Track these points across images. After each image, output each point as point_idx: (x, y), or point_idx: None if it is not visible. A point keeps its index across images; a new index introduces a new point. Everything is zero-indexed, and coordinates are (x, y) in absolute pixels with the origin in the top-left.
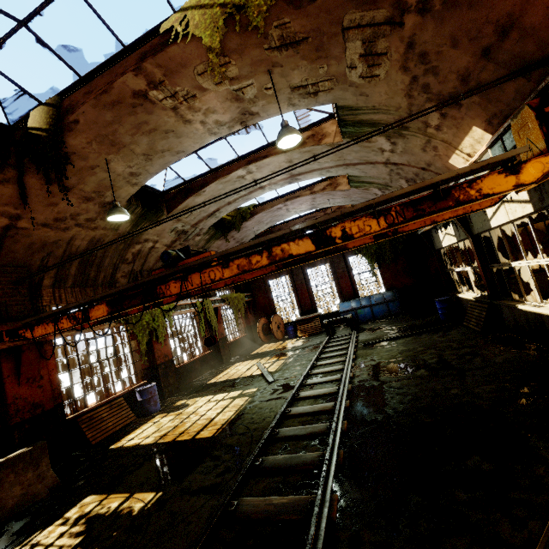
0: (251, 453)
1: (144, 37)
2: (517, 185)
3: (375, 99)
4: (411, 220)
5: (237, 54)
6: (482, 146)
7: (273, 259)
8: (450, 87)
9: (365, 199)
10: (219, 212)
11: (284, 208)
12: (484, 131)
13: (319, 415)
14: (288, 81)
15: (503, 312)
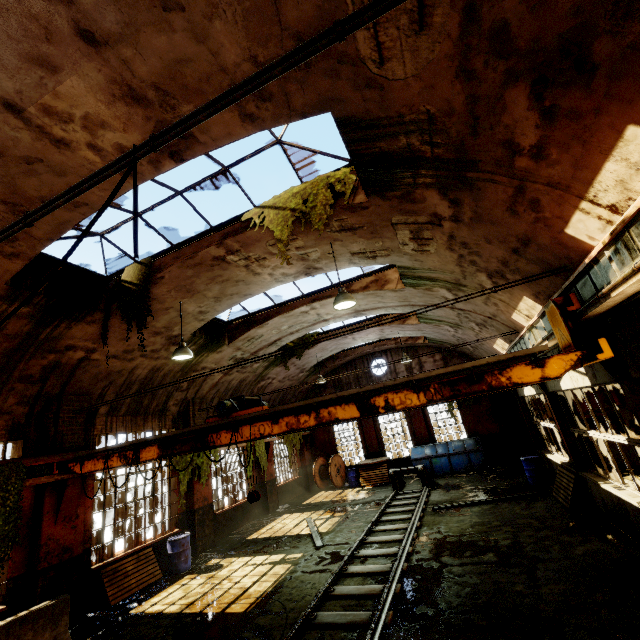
0: (283, 639)
1: (229, 221)
2: (543, 378)
3: (429, 264)
4: (448, 399)
5: (303, 234)
6: (537, 312)
7: (320, 421)
8: (494, 266)
9: (438, 333)
10: (280, 341)
11: (350, 336)
12: (534, 302)
13: (365, 600)
14: (348, 249)
15: (591, 488)
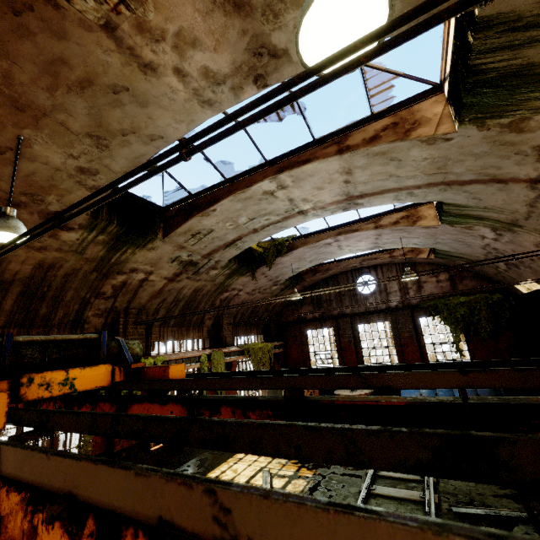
0: None
1: None
2: None
3: None
4: None
5: None
6: None
7: None
8: None
9: (460, 242)
10: (241, 241)
11: (334, 243)
12: None
13: None
14: None
15: None
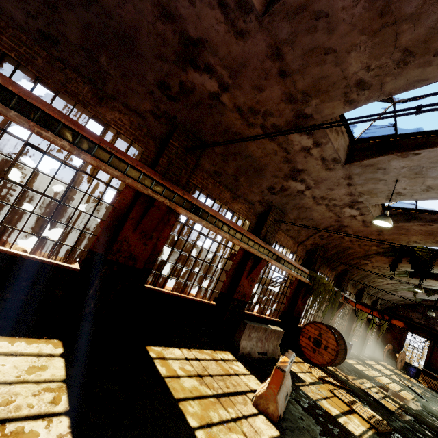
0: None
1: None
2: None
3: None
4: None
5: None
6: None
7: None
8: None
9: None
10: (431, 286)
11: None
12: None
13: None
14: None
15: None
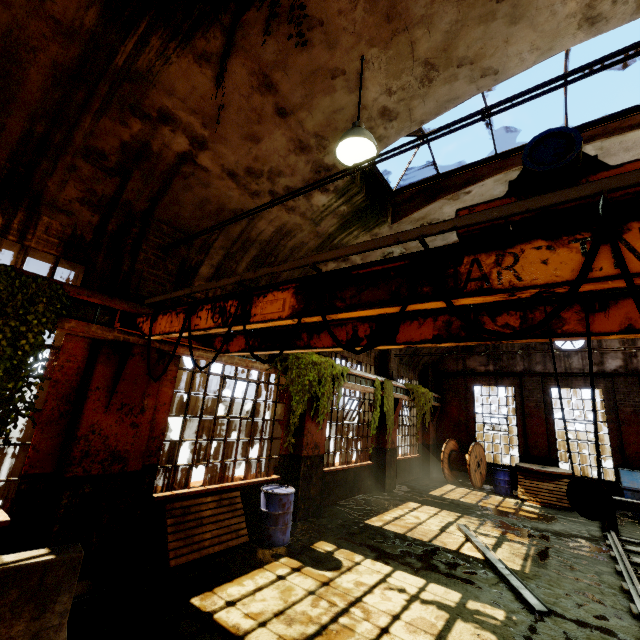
0: None
1: None
2: None
3: None
4: None
5: None
6: None
7: None
8: None
9: None
10: None
11: None
12: None
13: None
14: None
15: None
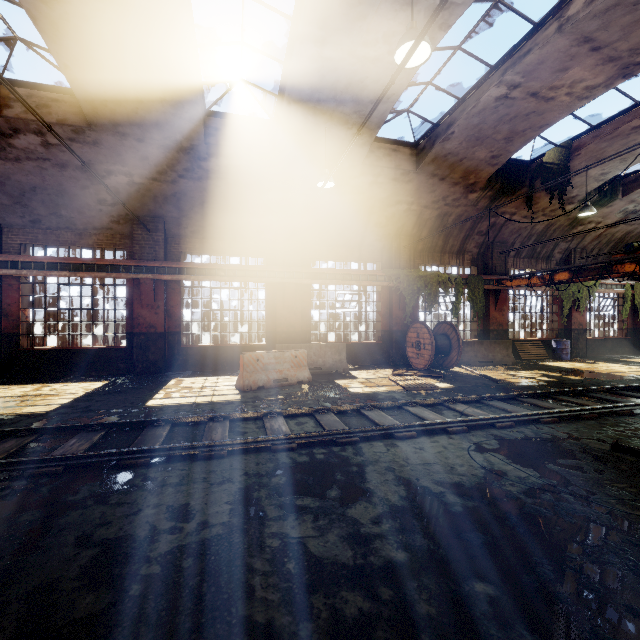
0: None
1: None
2: None
3: None
4: None
5: None
6: None
7: None
8: None
9: None
10: None
11: None
12: None
13: None
14: None
15: None
